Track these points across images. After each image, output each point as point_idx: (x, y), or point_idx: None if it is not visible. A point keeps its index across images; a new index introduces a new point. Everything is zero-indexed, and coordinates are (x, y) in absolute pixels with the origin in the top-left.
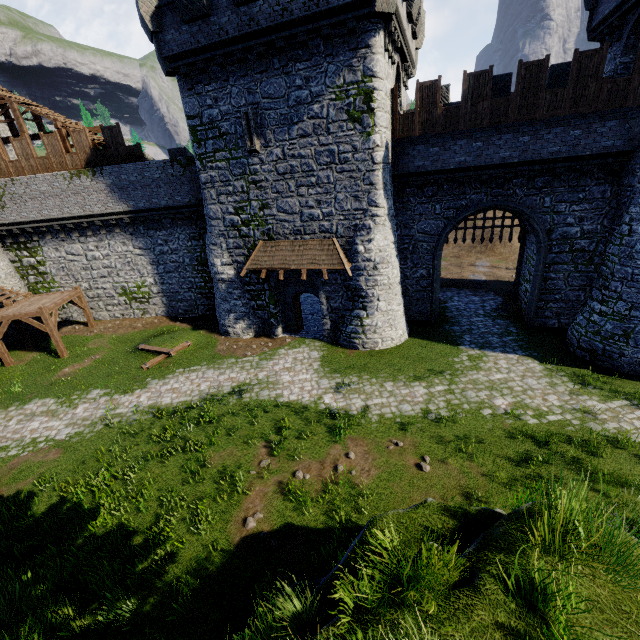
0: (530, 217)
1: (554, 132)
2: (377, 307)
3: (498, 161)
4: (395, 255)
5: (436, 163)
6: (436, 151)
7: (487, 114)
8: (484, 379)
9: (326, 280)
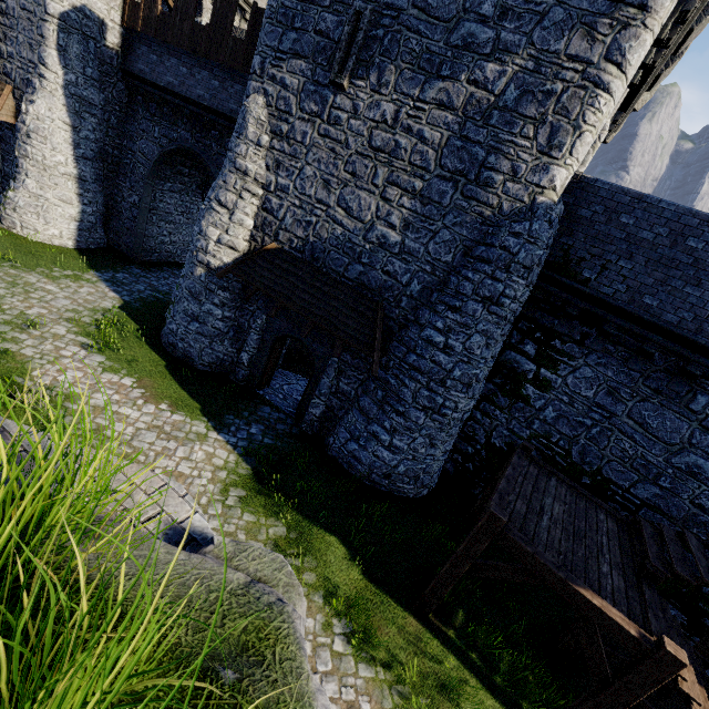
0: (214, 177)
1: (236, 88)
2: (23, 182)
3: (195, 98)
4: (67, 140)
5: (153, 74)
6: (155, 60)
7: (189, 36)
8: (30, 280)
9: (4, 135)
